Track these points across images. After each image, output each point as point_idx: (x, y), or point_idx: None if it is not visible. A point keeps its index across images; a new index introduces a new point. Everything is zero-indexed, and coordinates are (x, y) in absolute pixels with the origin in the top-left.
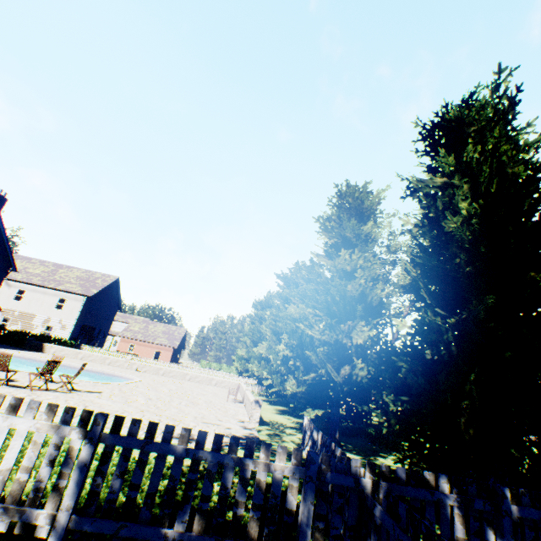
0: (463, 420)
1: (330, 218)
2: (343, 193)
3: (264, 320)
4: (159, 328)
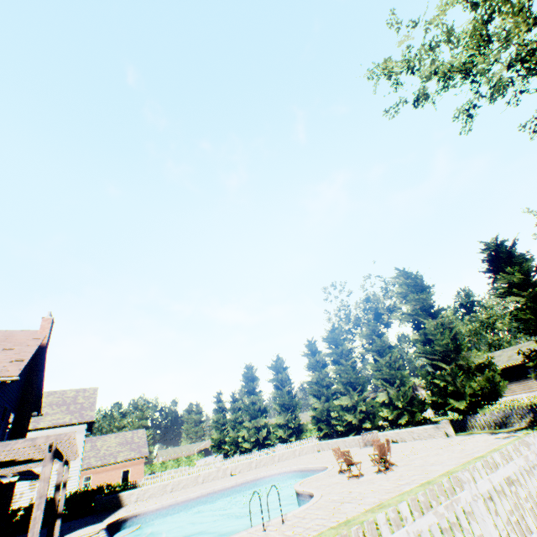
0: None
1: (405, 292)
2: (398, 275)
3: (283, 382)
4: (111, 441)
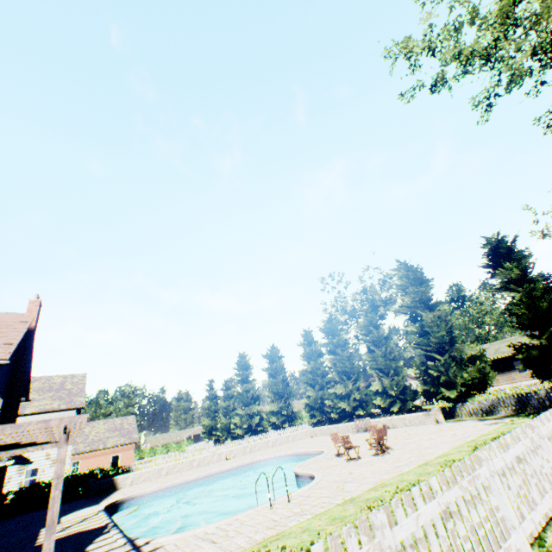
0: None
1: (404, 285)
2: (399, 267)
3: (278, 371)
4: (100, 427)
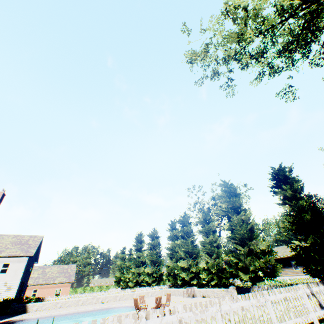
0: None
1: (223, 196)
2: (222, 184)
3: (155, 246)
4: (54, 269)
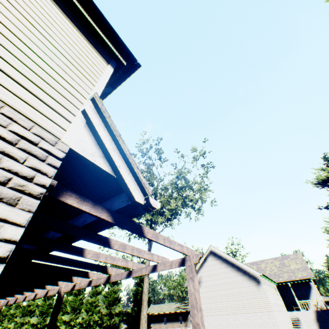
0: (137, 325)
1: None
2: None
3: (50, 297)
4: None
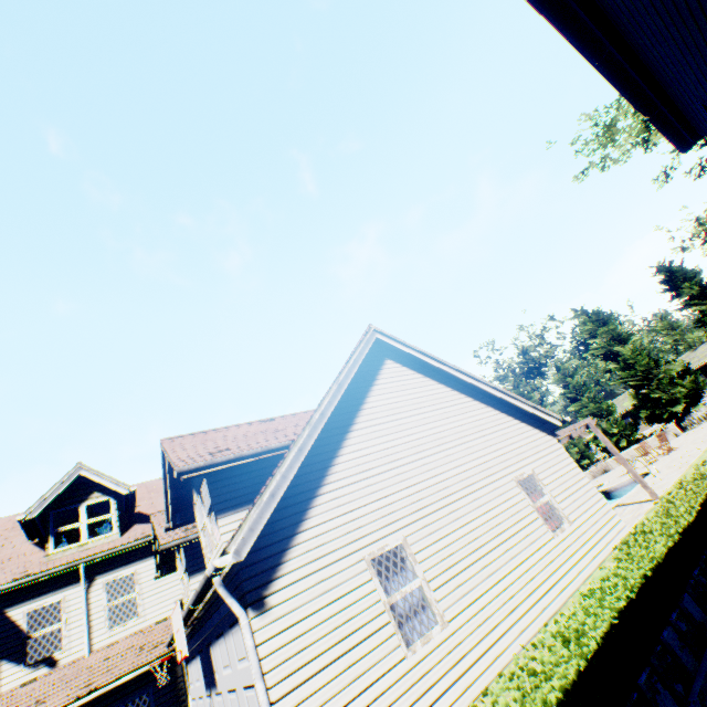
0: None
1: (590, 329)
2: (577, 315)
3: None
4: None
